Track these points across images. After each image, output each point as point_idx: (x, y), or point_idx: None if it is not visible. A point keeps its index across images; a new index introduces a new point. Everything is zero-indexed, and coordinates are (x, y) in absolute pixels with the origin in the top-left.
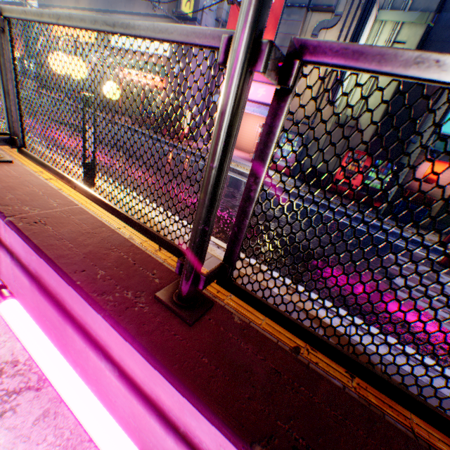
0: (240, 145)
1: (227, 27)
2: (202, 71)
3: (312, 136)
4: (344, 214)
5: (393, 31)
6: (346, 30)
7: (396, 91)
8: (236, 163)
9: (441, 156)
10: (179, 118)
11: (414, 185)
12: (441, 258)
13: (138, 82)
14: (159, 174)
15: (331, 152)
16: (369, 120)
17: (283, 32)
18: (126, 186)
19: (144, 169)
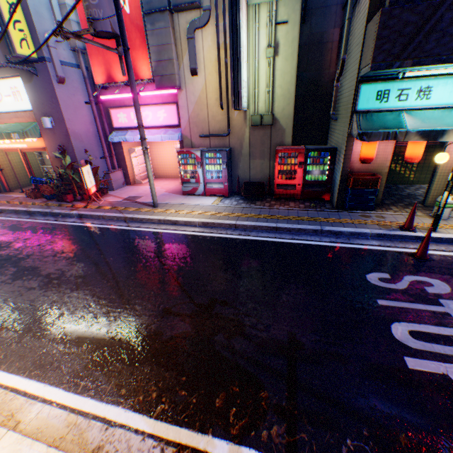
0: (166, 173)
1: (89, 55)
2: (83, 113)
3: (235, 146)
4: (301, 231)
5: (271, 13)
6: (223, 24)
7: (298, 70)
8: (166, 207)
9: (371, 137)
10: (79, 177)
11: (354, 166)
12: (416, 250)
13: (11, 149)
14: (62, 292)
15: (261, 156)
16: (284, 112)
17: (155, 44)
18: (2, 367)
19: (39, 296)
